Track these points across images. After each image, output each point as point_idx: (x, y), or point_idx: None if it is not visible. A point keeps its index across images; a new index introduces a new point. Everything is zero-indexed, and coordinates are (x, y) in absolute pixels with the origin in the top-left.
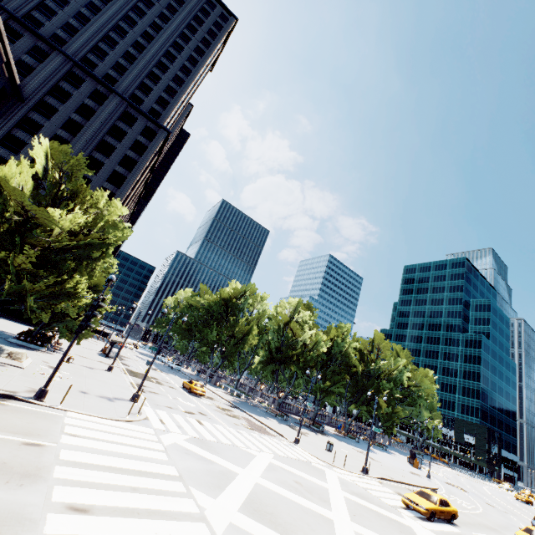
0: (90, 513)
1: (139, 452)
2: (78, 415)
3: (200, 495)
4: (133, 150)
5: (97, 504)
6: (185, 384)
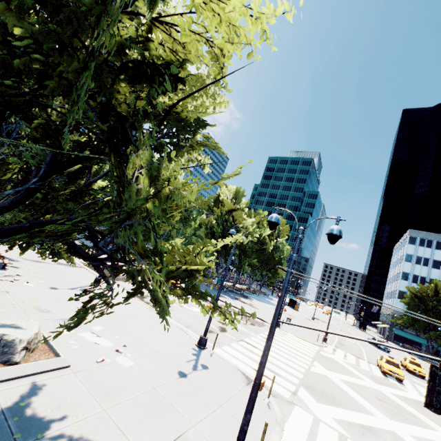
0: None
1: None
2: None
3: None
4: None
5: None
6: None
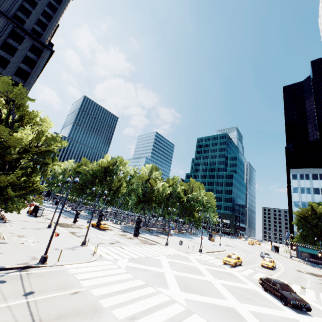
0: (138, 318)
1: (119, 277)
2: (71, 265)
3: (162, 290)
4: (25, 64)
5: (136, 312)
6: (94, 225)
